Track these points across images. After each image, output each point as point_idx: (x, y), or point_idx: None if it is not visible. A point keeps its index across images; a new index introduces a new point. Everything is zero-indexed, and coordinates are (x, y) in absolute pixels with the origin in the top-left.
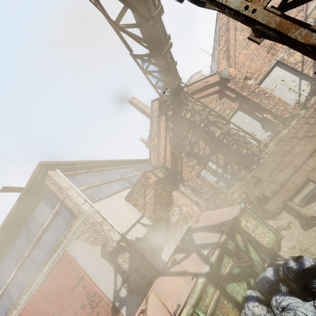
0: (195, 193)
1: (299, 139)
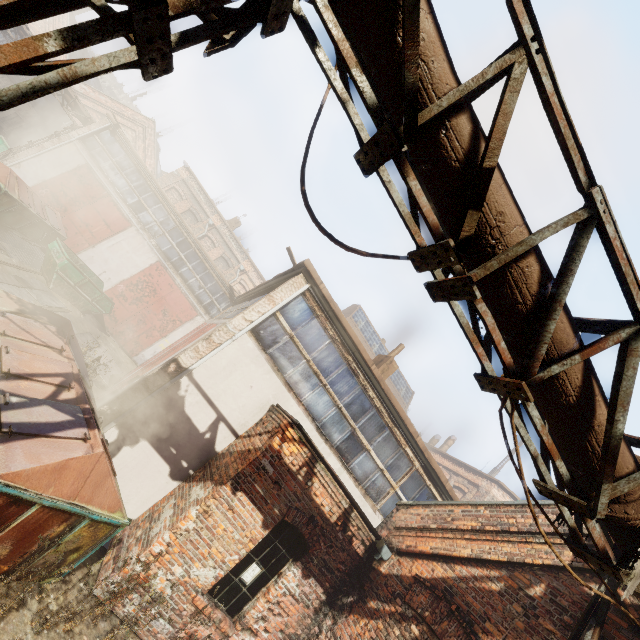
0: None
1: None
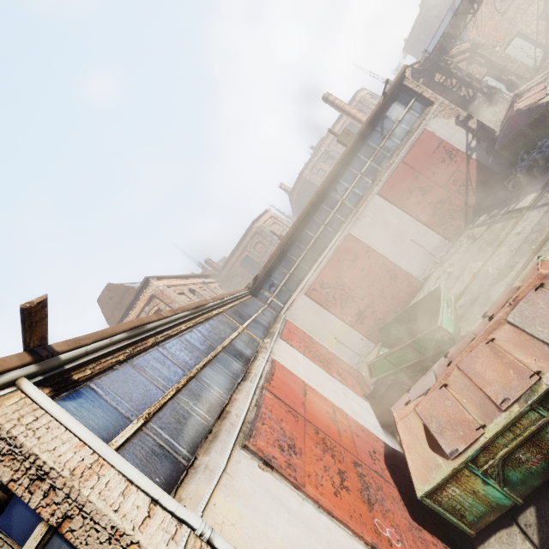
0: None
1: None
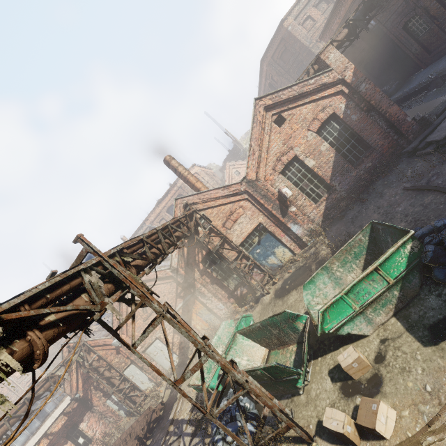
0: (102, 416)
1: None
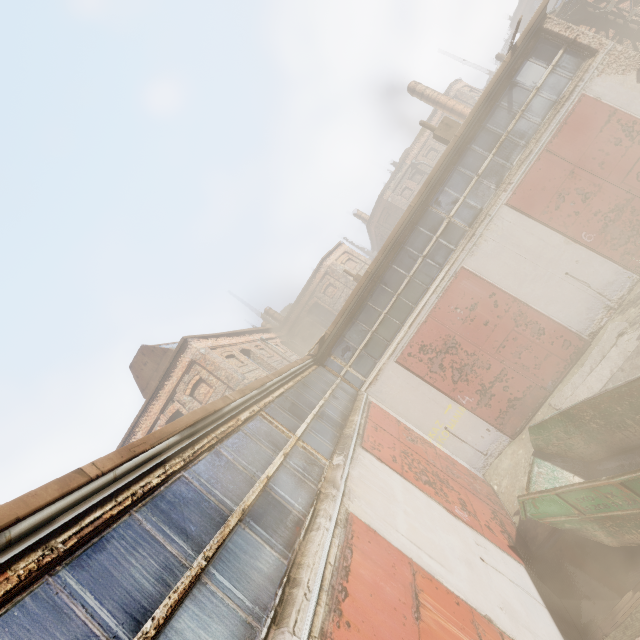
0: None
1: None
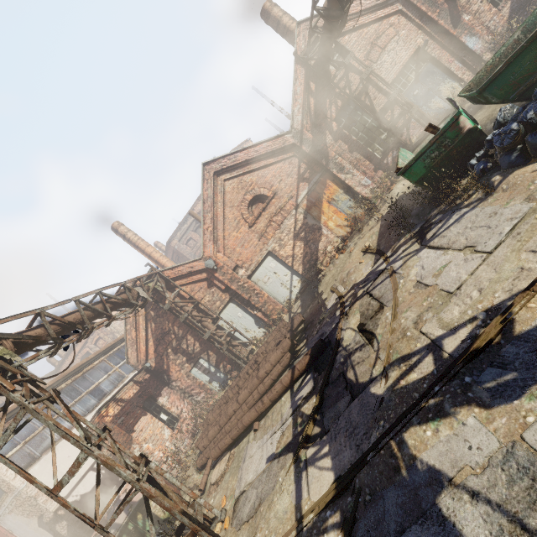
0: (185, 395)
1: (239, 388)
